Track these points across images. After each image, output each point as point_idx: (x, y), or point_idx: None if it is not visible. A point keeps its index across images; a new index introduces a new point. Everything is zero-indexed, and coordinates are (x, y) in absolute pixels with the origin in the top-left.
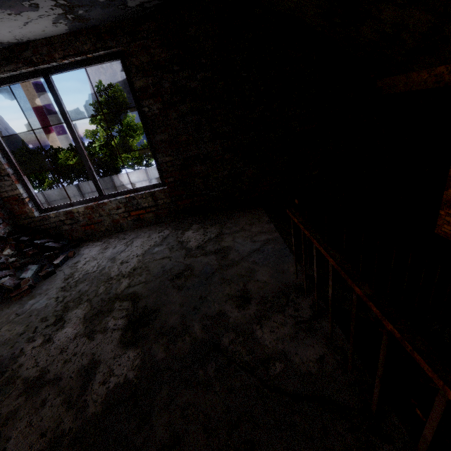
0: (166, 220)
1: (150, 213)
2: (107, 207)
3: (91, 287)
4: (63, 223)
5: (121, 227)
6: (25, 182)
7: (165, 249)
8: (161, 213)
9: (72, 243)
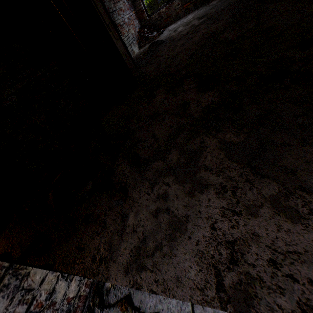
0: (199, 7)
1: (192, 4)
2: (174, 5)
3: (179, 26)
4: (157, 20)
5: (179, 16)
6: (143, 1)
7: (203, 10)
8: (197, 3)
9: (161, 28)
